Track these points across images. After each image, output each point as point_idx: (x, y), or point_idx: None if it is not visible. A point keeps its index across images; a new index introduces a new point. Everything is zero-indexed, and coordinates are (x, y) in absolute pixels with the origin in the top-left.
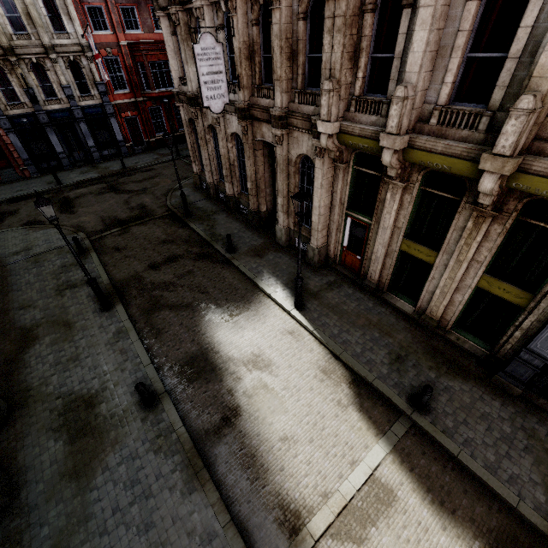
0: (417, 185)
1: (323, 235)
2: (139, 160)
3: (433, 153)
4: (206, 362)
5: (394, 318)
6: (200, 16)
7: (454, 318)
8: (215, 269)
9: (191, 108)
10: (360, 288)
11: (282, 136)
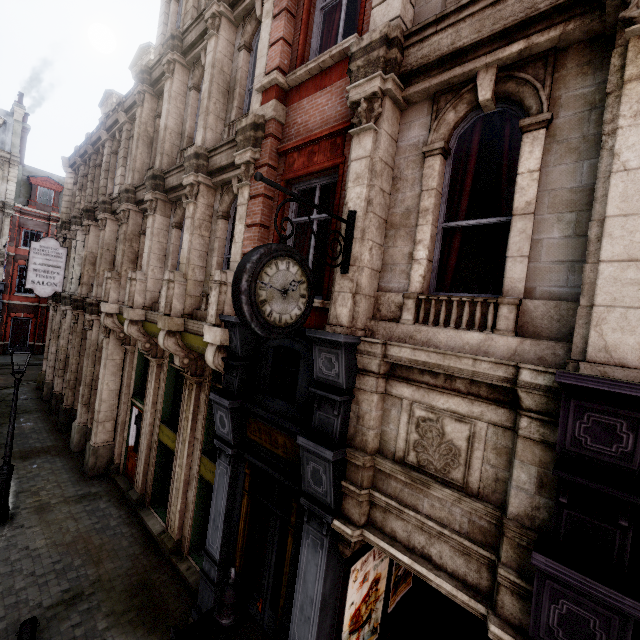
0: (166, 361)
1: (106, 428)
2: (2, 359)
3: (153, 323)
4: None
5: (130, 540)
6: (74, 236)
7: (188, 532)
8: None
9: (53, 303)
10: (121, 503)
11: (92, 321)
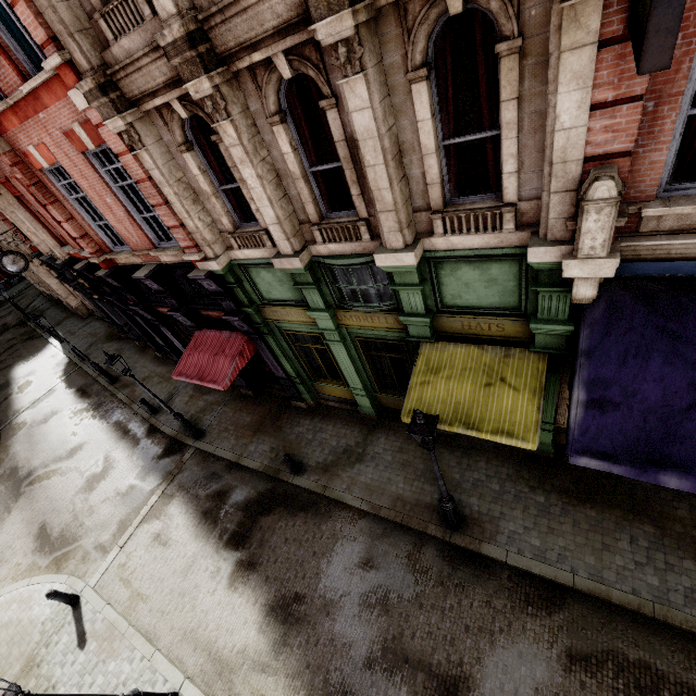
0: None
1: (72, 299)
2: (15, 290)
3: None
4: (7, 384)
5: (104, 328)
6: None
7: None
8: (32, 343)
9: None
10: (99, 320)
11: None
